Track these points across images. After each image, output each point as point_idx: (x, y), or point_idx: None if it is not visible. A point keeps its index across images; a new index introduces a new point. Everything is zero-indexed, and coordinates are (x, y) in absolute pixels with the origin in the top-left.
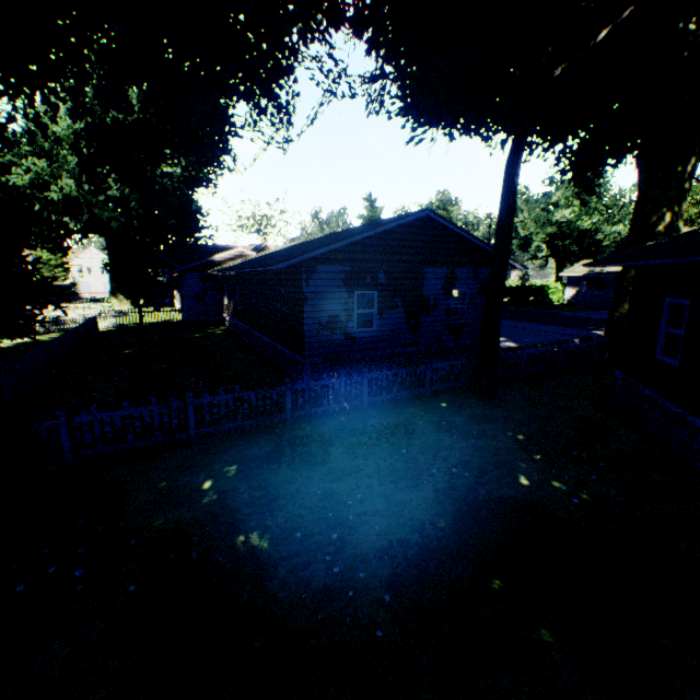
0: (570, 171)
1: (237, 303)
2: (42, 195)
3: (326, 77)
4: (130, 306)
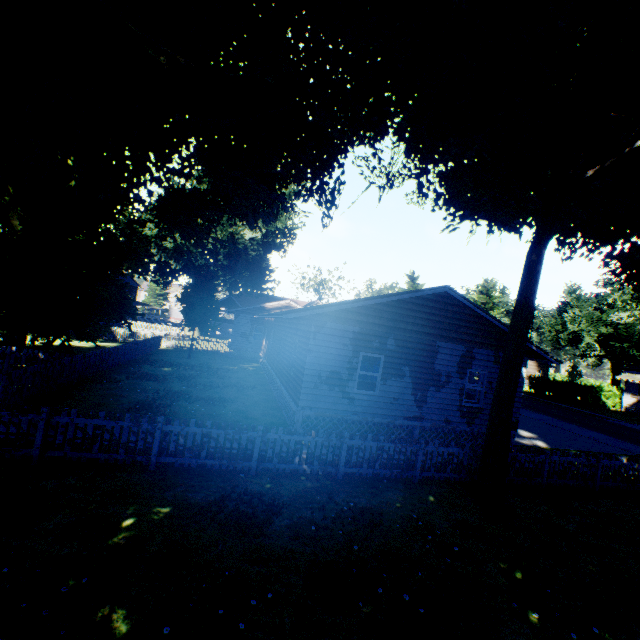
0: (622, 273)
1: (270, 345)
2: (160, 243)
3: (371, 172)
4: (197, 333)
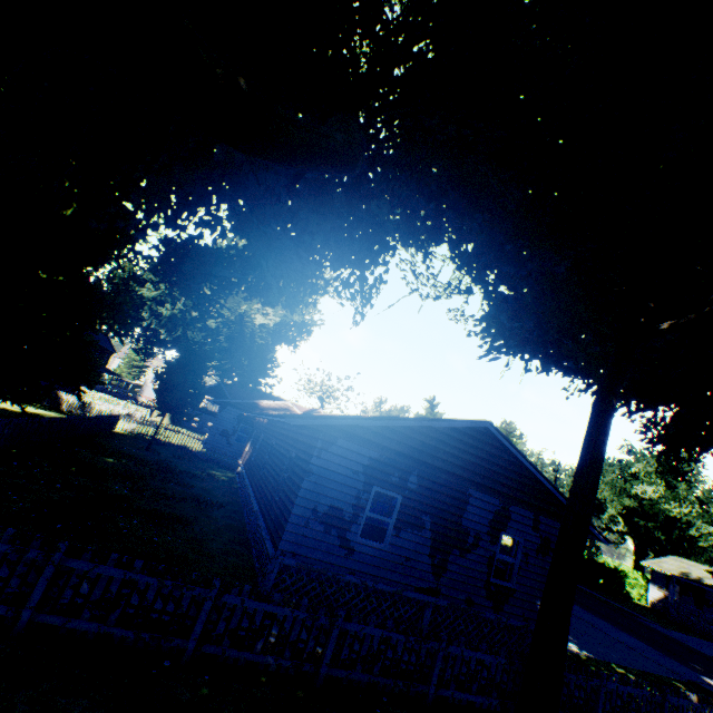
0: (659, 442)
1: (255, 452)
2: (156, 307)
3: (416, 278)
4: (168, 420)
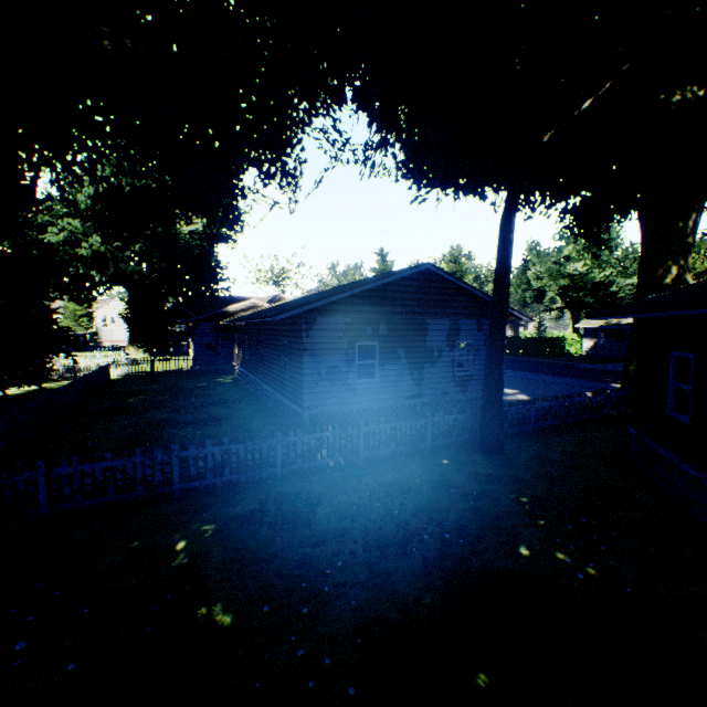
0: (575, 226)
1: (246, 352)
2: (73, 251)
3: (332, 146)
4: (146, 355)
